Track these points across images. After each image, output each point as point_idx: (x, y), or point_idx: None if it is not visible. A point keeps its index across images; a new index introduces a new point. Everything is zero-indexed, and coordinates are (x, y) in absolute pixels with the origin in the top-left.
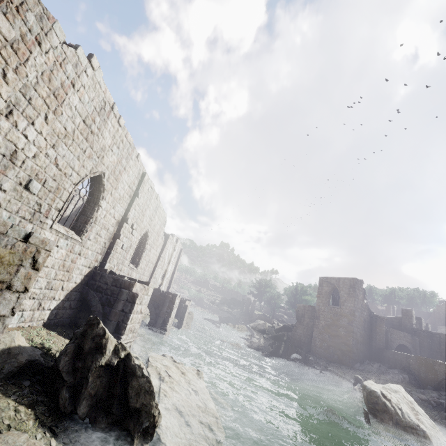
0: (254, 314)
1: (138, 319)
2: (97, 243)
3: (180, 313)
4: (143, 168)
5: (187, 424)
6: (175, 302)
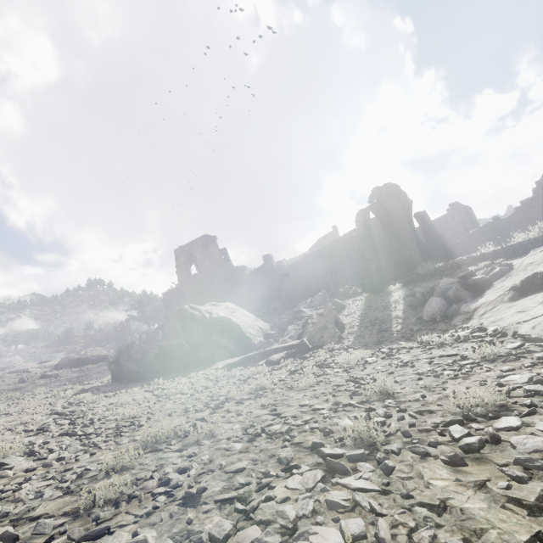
0: (127, 335)
1: None
2: None
3: None
4: None
5: None
6: None
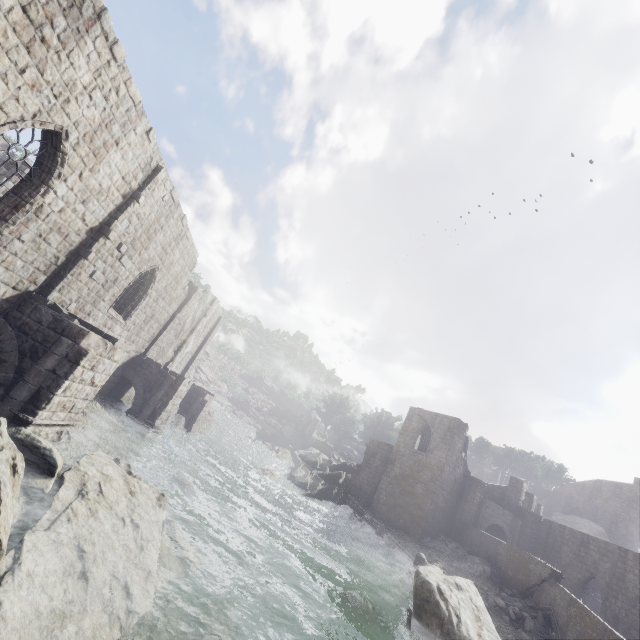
0: (309, 438)
1: (84, 393)
2: (40, 252)
3: (192, 409)
4: (161, 160)
5: (83, 576)
6: (180, 389)
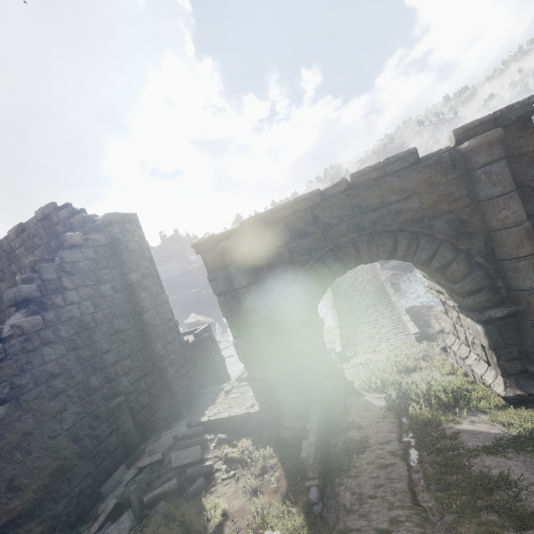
0: None
1: None
2: None
3: None
4: None
5: None
6: None
